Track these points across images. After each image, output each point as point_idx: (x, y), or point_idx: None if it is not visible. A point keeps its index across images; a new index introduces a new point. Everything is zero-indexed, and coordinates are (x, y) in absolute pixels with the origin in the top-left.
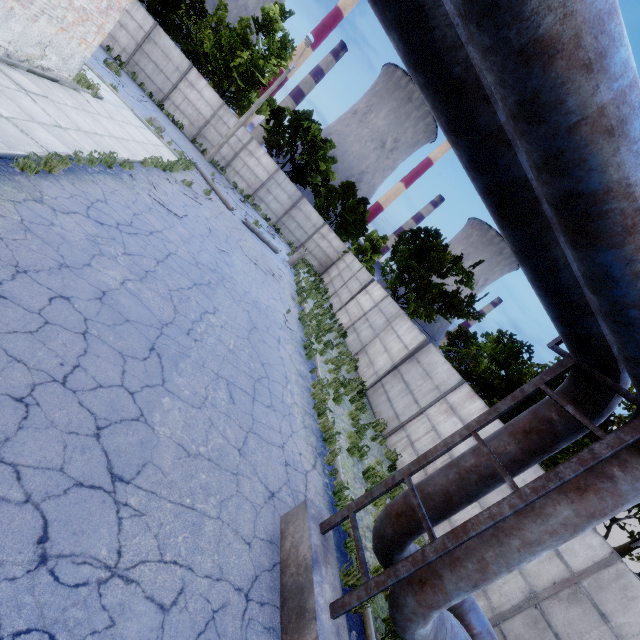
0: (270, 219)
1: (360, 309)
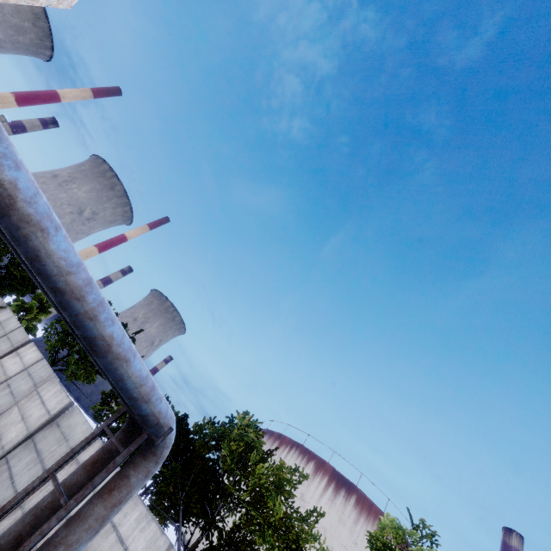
0: None
1: (3, 373)
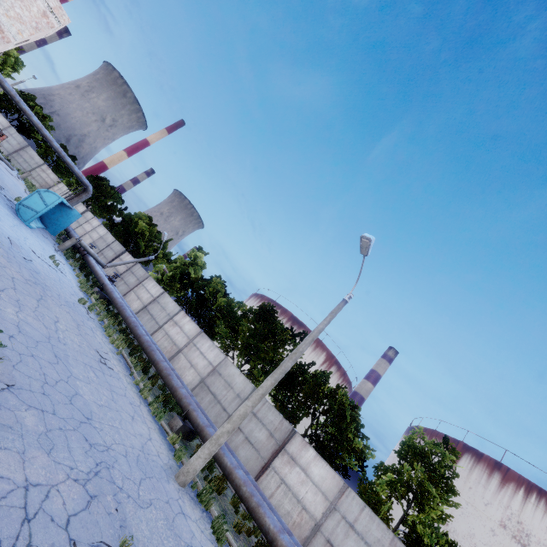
0: (3, 152)
1: None
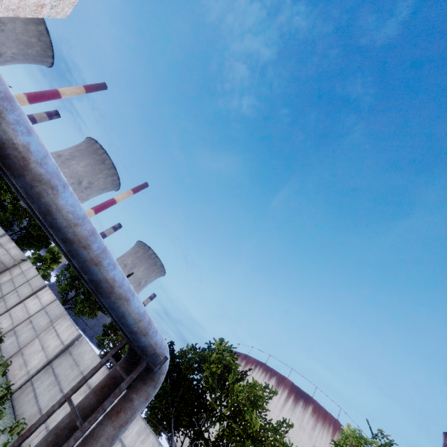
0: None
1: (26, 312)
